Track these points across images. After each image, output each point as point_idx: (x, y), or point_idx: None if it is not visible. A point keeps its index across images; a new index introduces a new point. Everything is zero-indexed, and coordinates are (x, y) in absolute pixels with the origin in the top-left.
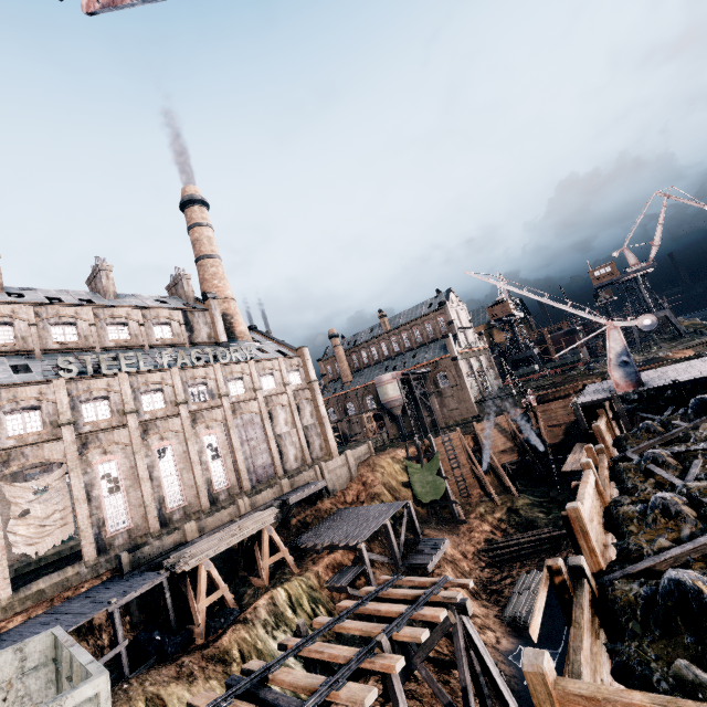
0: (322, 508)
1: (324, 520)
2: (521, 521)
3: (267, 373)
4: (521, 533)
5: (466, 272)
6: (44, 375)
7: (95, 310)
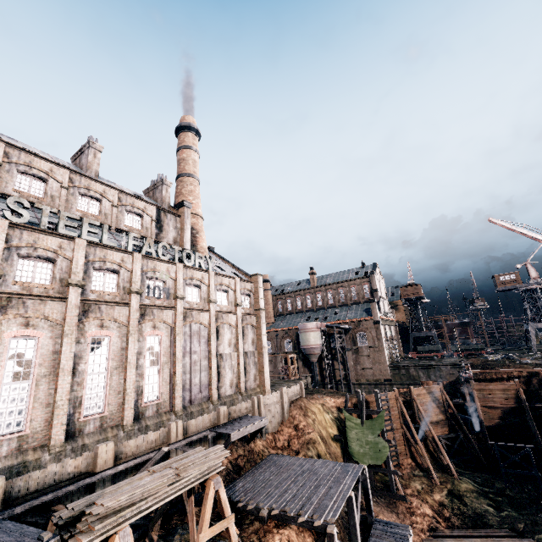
0: (254, 449)
1: (258, 467)
2: (468, 512)
3: (223, 289)
4: (470, 527)
5: (492, 218)
6: None
7: (72, 175)
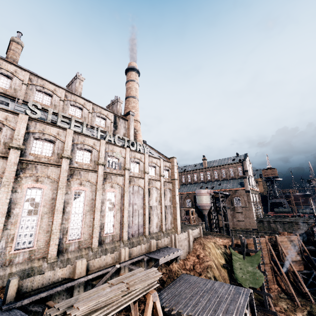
0: (172, 269)
1: (175, 282)
2: None
3: (153, 165)
4: None
5: None
6: (16, 110)
7: (66, 93)
